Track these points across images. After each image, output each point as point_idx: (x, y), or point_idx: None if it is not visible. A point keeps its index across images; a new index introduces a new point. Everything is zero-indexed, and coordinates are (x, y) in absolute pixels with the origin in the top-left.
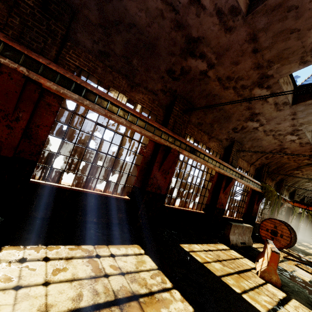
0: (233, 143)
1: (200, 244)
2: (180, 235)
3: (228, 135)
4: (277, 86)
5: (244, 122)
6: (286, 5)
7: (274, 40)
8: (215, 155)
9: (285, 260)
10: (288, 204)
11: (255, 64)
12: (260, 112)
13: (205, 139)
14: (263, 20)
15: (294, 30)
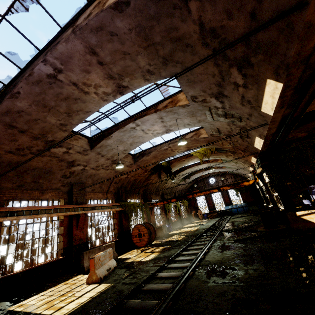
0: (72, 186)
1: (44, 291)
2: (22, 297)
3: (63, 182)
4: (65, 144)
5: (68, 169)
6: (13, 111)
7: (29, 125)
8: (61, 201)
9: (141, 252)
10: (158, 206)
11: (31, 137)
12: (74, 159)
13: (36, 195)
14: (6, 118)
15: (36, 119)
